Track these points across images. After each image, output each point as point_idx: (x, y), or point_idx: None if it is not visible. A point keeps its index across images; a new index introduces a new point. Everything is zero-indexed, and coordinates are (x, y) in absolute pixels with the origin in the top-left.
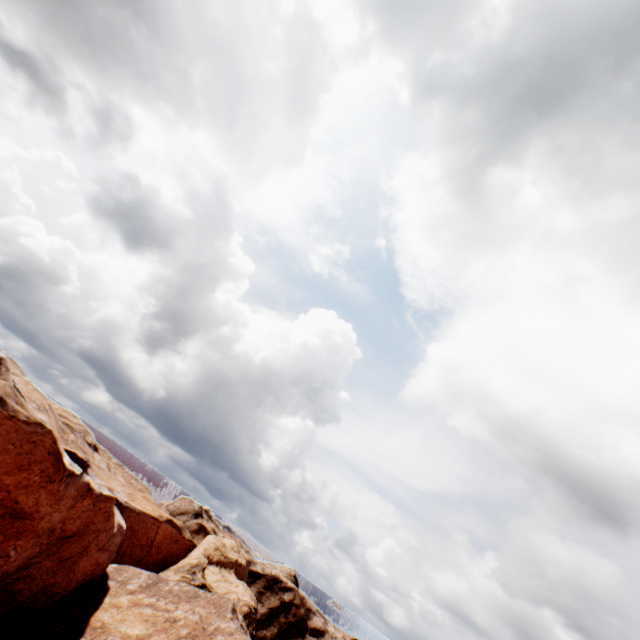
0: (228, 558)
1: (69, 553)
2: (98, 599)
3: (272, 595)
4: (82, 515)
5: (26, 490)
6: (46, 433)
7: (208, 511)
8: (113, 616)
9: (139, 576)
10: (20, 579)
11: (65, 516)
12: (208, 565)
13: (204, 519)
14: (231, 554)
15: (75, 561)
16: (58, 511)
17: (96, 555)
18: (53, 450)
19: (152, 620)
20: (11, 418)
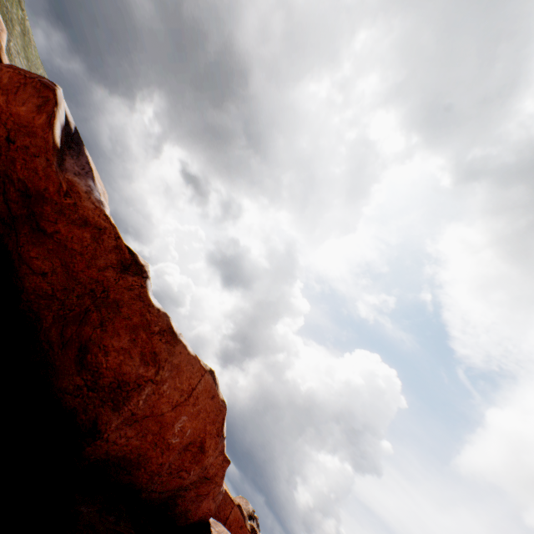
0: None
1: (201, 491)
2: None
3: None
4: (216, 465)
5: (210, 436)
6: (225, 407)
7: (257, 518)
8: None
9: (227, 533)
10: (181, 496)
11: (212, 461)
12: None
13: (254, 523)
14: None
15: (202, 499)
16: (212, 456)
17: (210, 501)
18: (224, 417)
19: None
20: (218, 395)
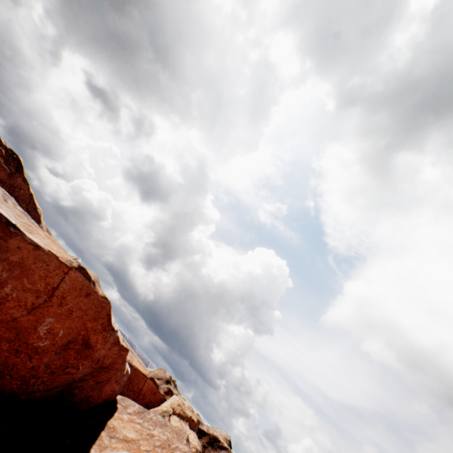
0: (185, 413)
1: (101, 379)
2: (111, 412)
3: (212, 450)
4: (112, 356)
5: (94, 332)
6: (108, 303)
7: (174, 381)
8: (119, 424)
9: (134, 405)
10: (77, 387)
11: (105, 353)
12: (172, 414)
13: (172, 386)
14: (187, 411)
15: (103, 385)
16: (104, 349)
17: (114, 384)
18: (109, 313)
19: (140, 432)
20: (96, 292)
